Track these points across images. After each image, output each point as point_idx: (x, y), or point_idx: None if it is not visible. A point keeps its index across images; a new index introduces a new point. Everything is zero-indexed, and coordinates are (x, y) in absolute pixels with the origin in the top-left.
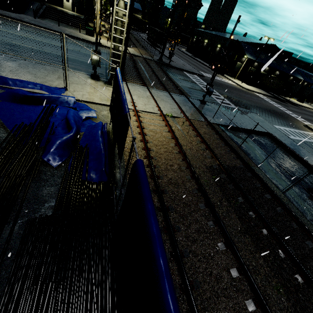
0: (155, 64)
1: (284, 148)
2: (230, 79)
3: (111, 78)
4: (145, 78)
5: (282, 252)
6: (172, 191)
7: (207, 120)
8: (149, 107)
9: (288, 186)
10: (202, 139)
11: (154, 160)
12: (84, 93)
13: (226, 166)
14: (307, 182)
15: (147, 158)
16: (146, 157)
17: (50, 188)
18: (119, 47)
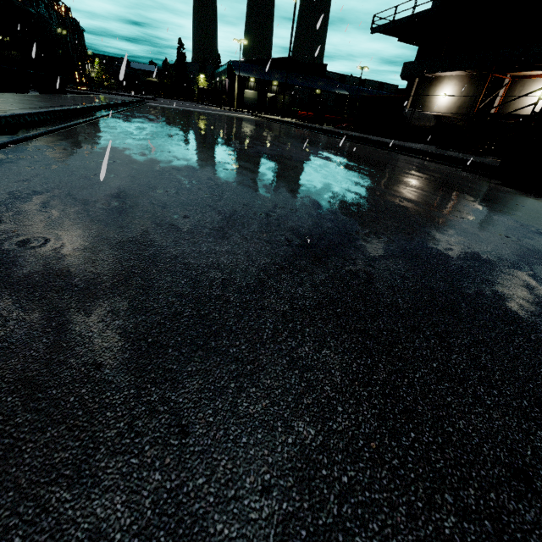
0: None
1: None
2: (221, 107)
3: None
4: None
5: None
6: None
7: None
8: None
9: None
10: None
11: None
12: None
13: None
14: None
15: None
16: None
17: None
18: None
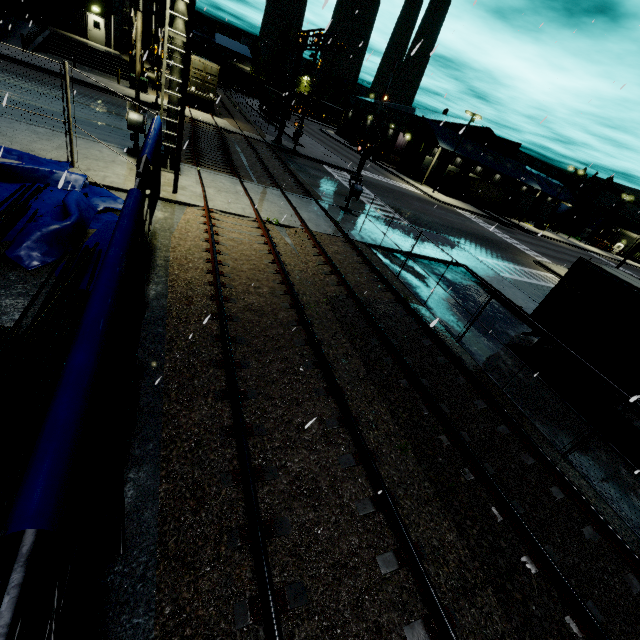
0: (266, 148)
1: (487, 290)
2: (412, 184)
3: (166, 155)
4: (239, 167)
5: (426, 407)
6: (249, 320)
7: (346, 235)
8: (236, 207)
9: (463, 328)
10: (327, 259)
11: (226, 278)
12: (108, 174)
13: (362, 298)
14: (513, 336)
15: (212, 274)
16: (211, 271)
17: (15, 298)
18: (197, 115)
